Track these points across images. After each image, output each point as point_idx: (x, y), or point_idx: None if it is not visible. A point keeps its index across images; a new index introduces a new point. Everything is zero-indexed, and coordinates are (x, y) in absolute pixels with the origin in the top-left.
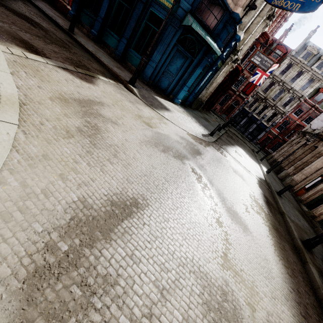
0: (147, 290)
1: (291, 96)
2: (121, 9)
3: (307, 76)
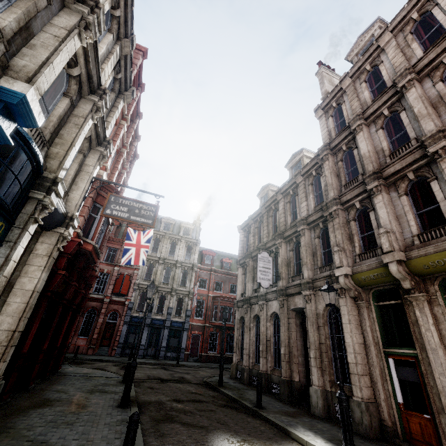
0: None
1: (182, 270)
2: None
3: (182, 245)
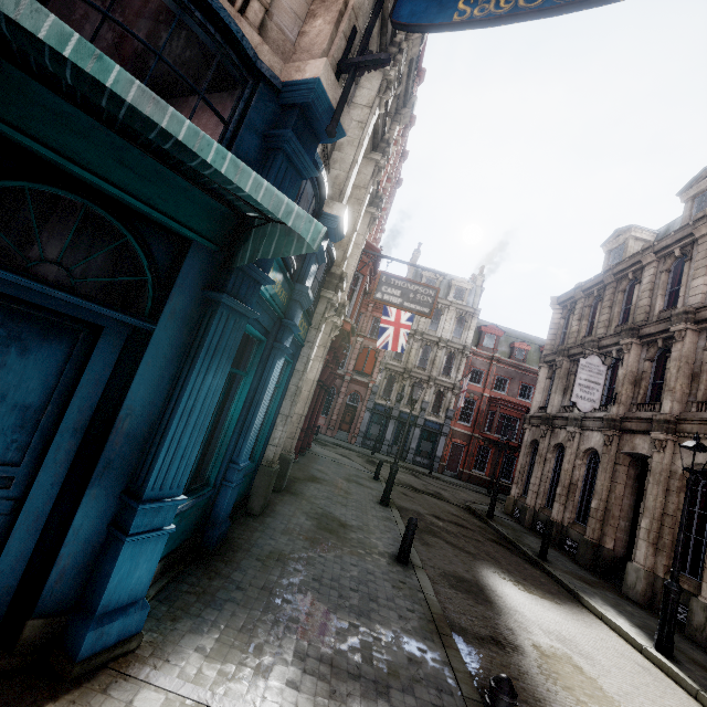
0: None
1: (447, 352)
2: None
3: (451, 315)
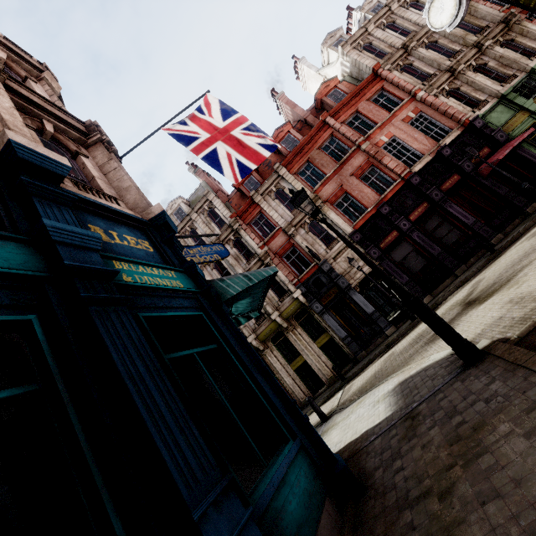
0: None
1: None
2: None
3: None
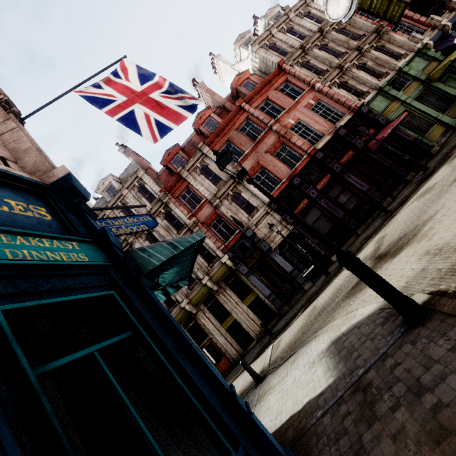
0: (455, 171)
1: None
2: None
3: None
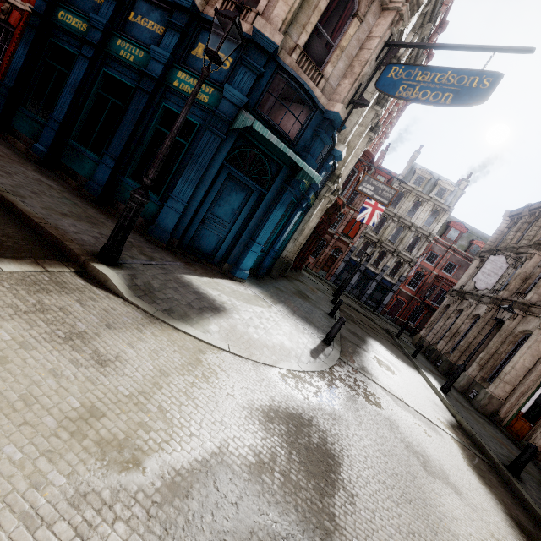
0: None
1: (415, 235)
2: (104, 106)
3: (428, 208)
